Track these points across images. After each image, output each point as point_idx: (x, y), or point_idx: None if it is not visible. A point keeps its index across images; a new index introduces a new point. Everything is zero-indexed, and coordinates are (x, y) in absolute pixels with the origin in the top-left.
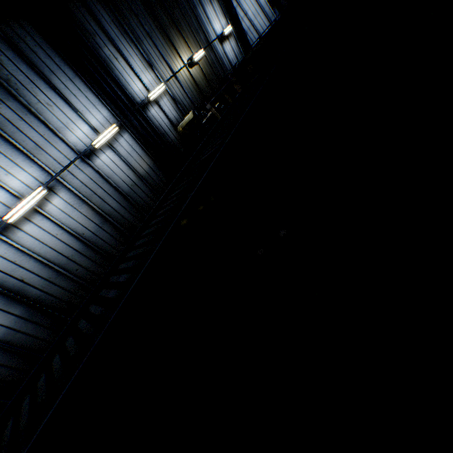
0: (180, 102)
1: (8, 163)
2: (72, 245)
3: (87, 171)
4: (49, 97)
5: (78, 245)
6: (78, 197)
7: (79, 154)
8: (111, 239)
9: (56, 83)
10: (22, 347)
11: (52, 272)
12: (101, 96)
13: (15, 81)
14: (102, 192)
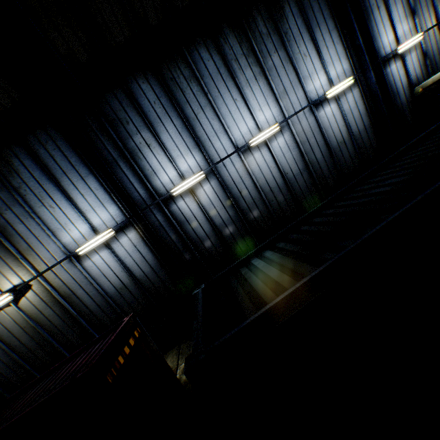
0: (430, 59)
1: (262, 102)
2: (276, 180)
3: (309, 120)
4: (307, 48)
5: (280, 181)
6: (294, 141)
7: (311, 102)
8: (304, 186)
9: (316, 35)
10: (224, 238)
11: (257, 194)
12: (348, 49)
13: (290, 34)
14: (313, 141)
